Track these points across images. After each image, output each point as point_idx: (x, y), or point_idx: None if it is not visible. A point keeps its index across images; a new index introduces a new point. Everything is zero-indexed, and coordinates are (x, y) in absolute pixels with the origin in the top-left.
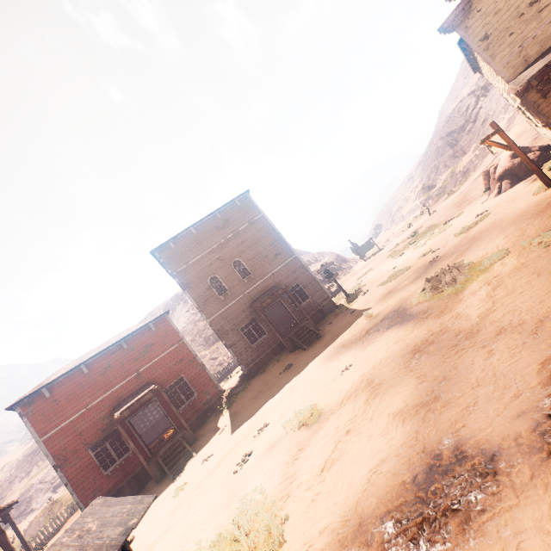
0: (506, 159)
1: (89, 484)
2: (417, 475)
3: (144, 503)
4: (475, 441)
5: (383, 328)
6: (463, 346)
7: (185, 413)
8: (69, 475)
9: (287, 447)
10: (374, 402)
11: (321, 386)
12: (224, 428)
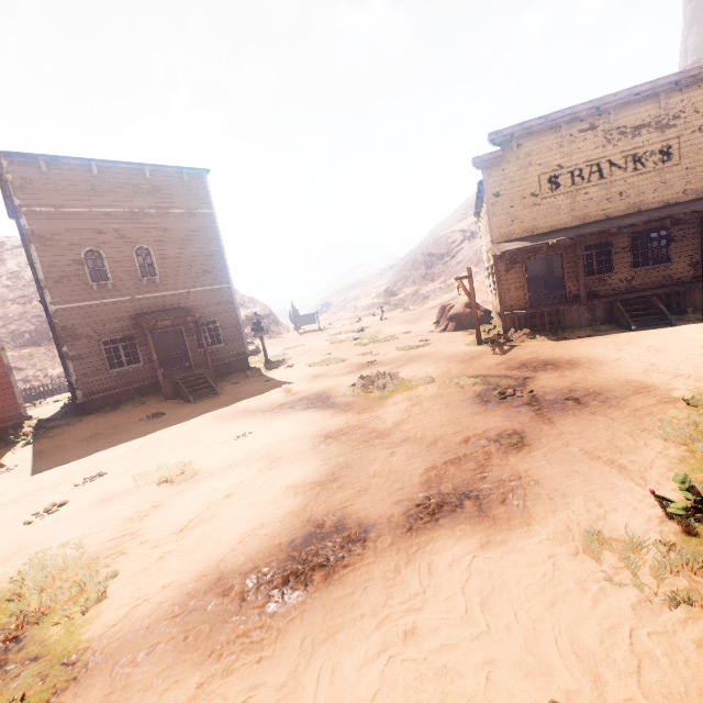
0: (462, 305)
1: None
2: (296, 539)
3: None
4: (358, 516)
5: (300, 407)
6: (372, 443)
7: None
8: None
9: (135, 502)
10: (269, 473)
11: (204, 445)
12: (11, 468)
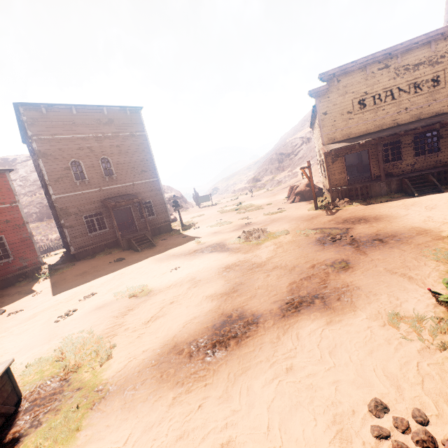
0: (304, 185)
1: None
2: (216, 324)
3: None
4: (251, 311)
5: (207, 251)
6: (255, 270)
7: None
8: None
9: (117, 308)
10: (194, 289)
11: (152, 275)
12: (39, 292)
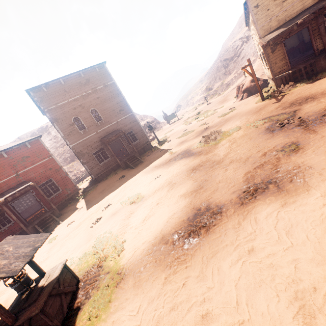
0: (249, 82)
1: None
2: (190, 217)
3: (43, 236)
4: (215, 202)
5: (178, 159)
6: (215, 167)
7: (53, 201)
8: None
9: (124, 213)
10: (171, 191)
11: (143, 185)
12: (81, 208)
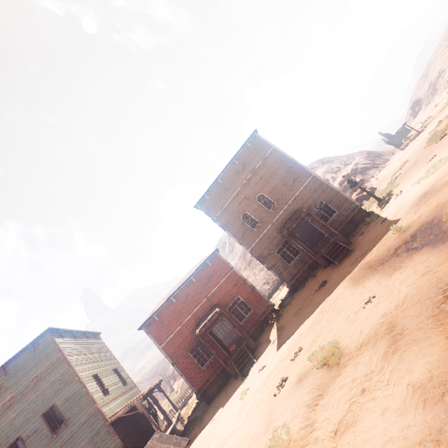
0: None
1: (194, 375)
2: None
3: (180, 446)
4: None
5: (412, 248)
6: None
7: (247, 324)
8: (181, 369)
9: (311, 386)
10: (392, 359)
11: (345, 317)
12: (274, 340)
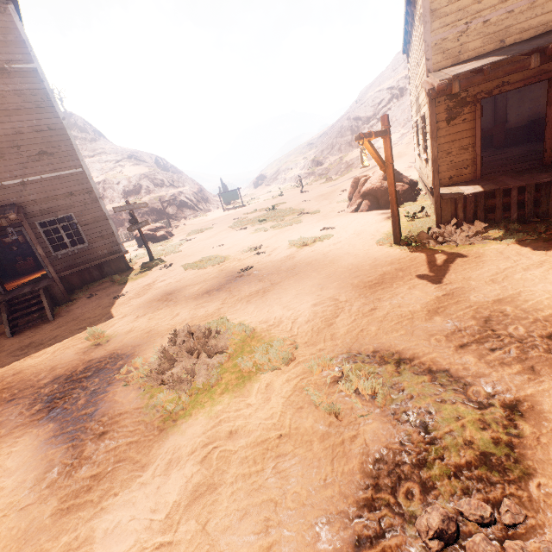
0: (379, 177)
1: None
2: None
3: None
4: None
5: (52, 405)
6: None
7: None
8: None
9: None
10: None
11: None
12: None
